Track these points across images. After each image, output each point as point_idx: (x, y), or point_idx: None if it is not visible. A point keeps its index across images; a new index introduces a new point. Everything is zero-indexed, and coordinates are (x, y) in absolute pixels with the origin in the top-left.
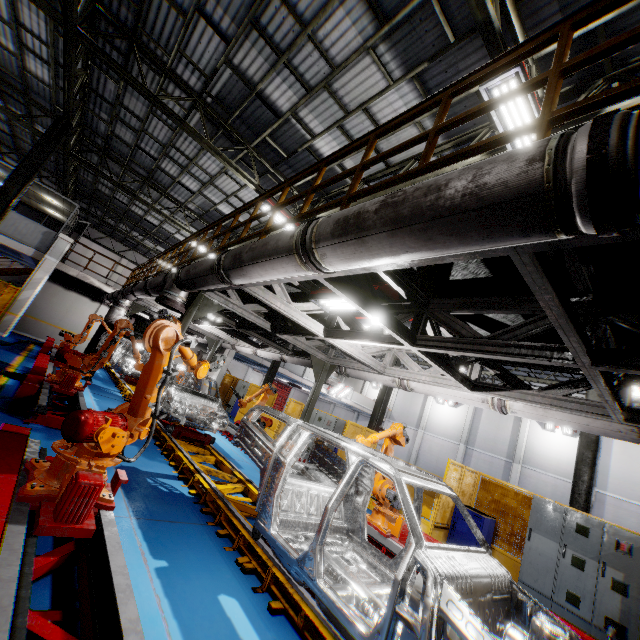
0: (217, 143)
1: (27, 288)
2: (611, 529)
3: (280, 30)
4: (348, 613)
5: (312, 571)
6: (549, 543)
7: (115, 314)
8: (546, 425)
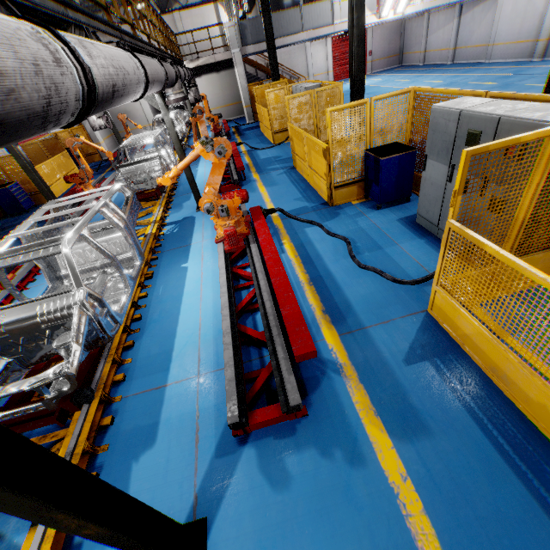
0: None
1: (84, 123)
2: (507, 124)
3: None
4: None
5: None
6: (440, 168)
7: (91, 123)
8: None
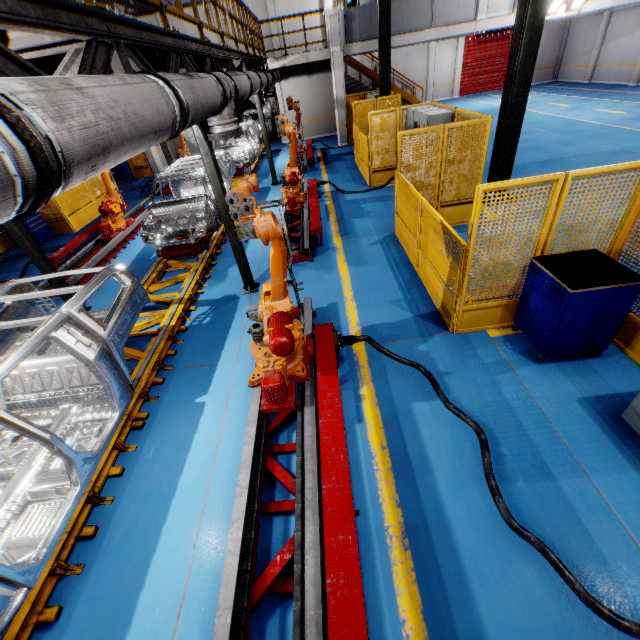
0: None
1: None
2: None
3: None
4: None
5: None
6: None
7: None
8: None
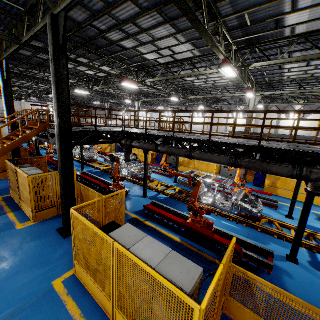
0: (24, 80)
1: None
2: None
3: (31, 73)
4: (77, 157)
5: (75, 156)
6: None
7: (27, 132)
8: (166, 115)
